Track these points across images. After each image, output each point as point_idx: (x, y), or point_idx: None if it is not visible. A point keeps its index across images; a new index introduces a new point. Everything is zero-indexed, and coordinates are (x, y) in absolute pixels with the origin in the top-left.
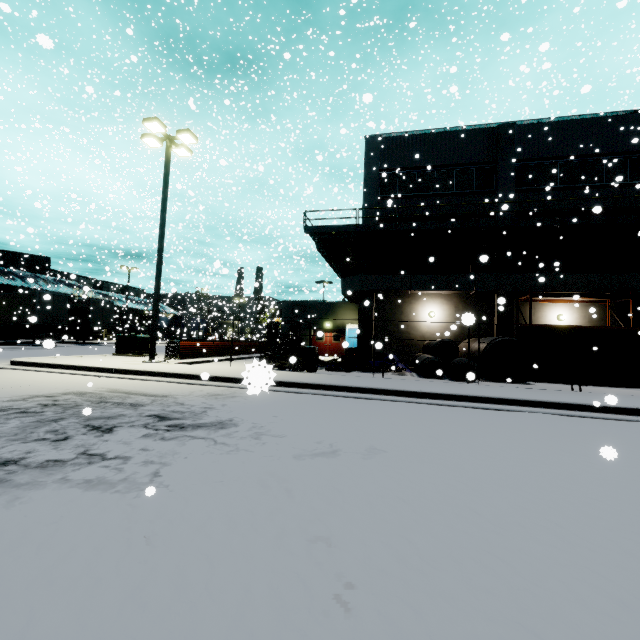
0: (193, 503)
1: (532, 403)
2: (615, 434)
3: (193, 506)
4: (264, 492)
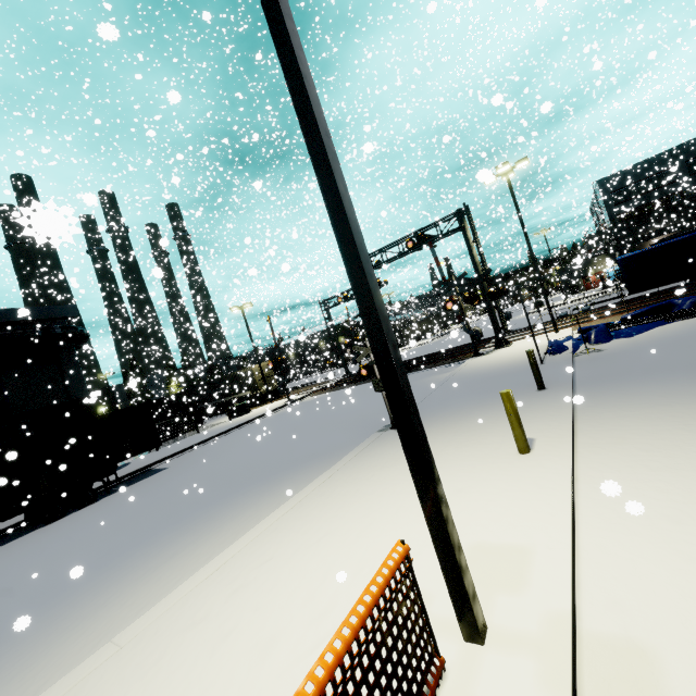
0: None
1: None
2: None
3: None
4: None
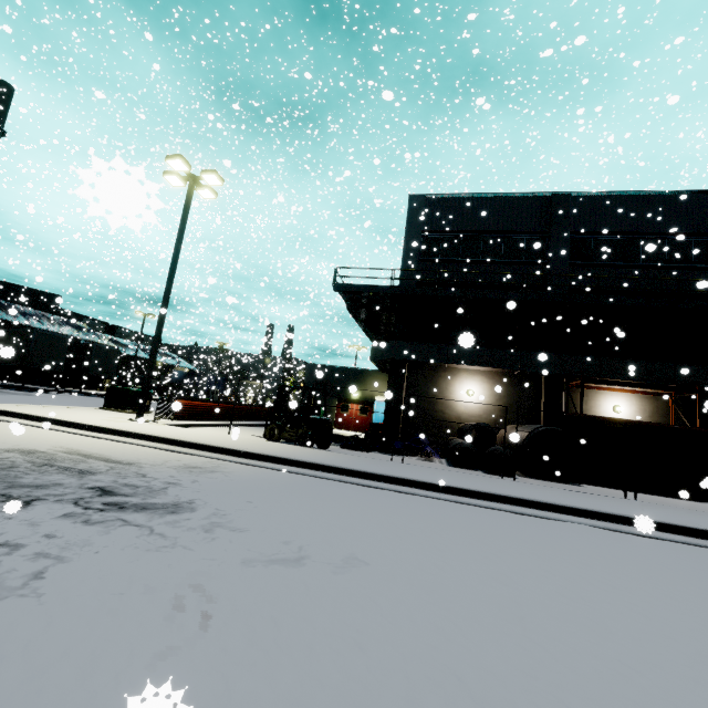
0: (56, 628)
1: (573, 511)
2: (672, 562)
3: (53, 633)
4: (170, 616)
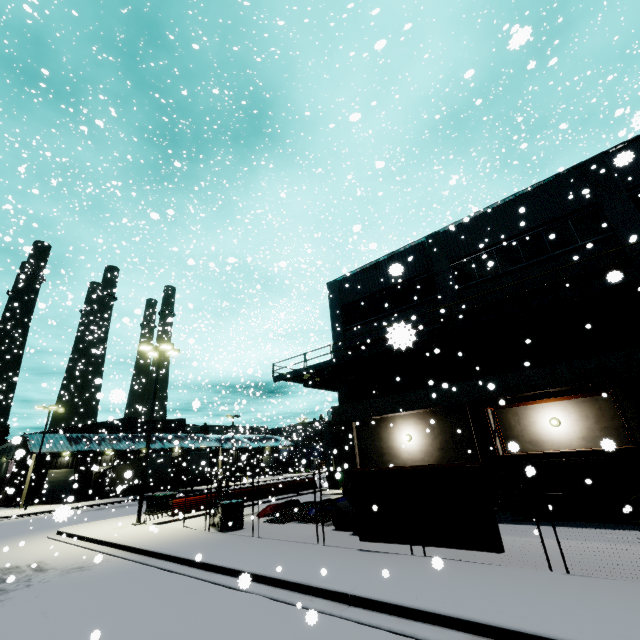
0: None
1: (271, 580)
2: (218, 633)
3: None
4: None
